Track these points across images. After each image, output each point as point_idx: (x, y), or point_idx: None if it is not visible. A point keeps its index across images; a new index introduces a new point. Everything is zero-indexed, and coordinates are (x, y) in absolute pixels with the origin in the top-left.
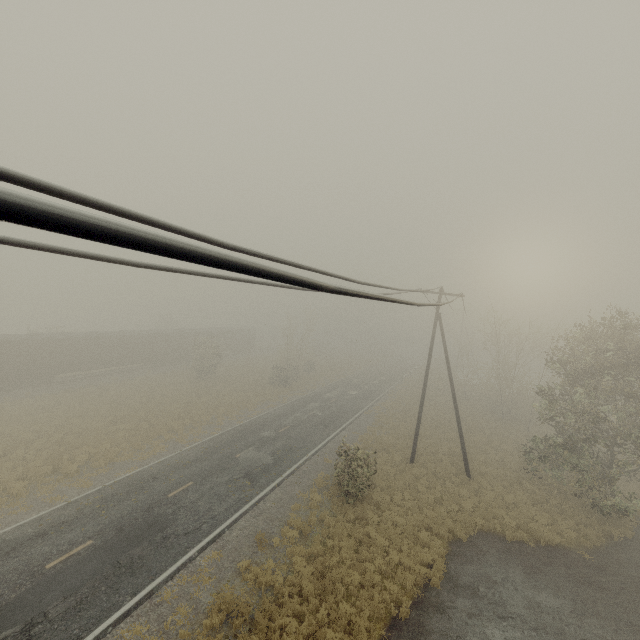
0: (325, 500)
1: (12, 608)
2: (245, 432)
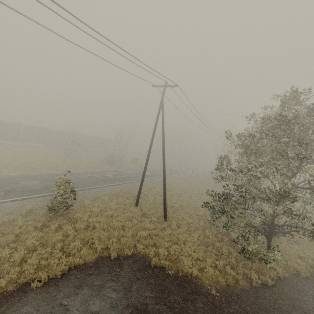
0: (41, 213)
1: None
2: (49, 175)
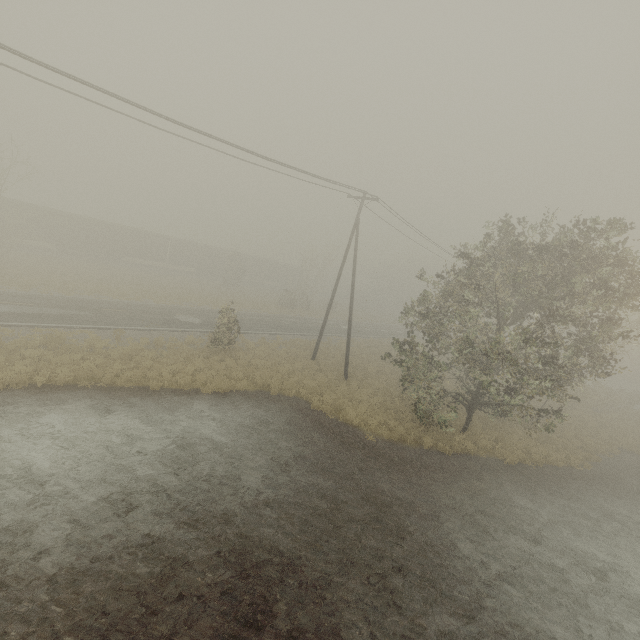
0: (202, 346)
1: None
2: (206, 311)
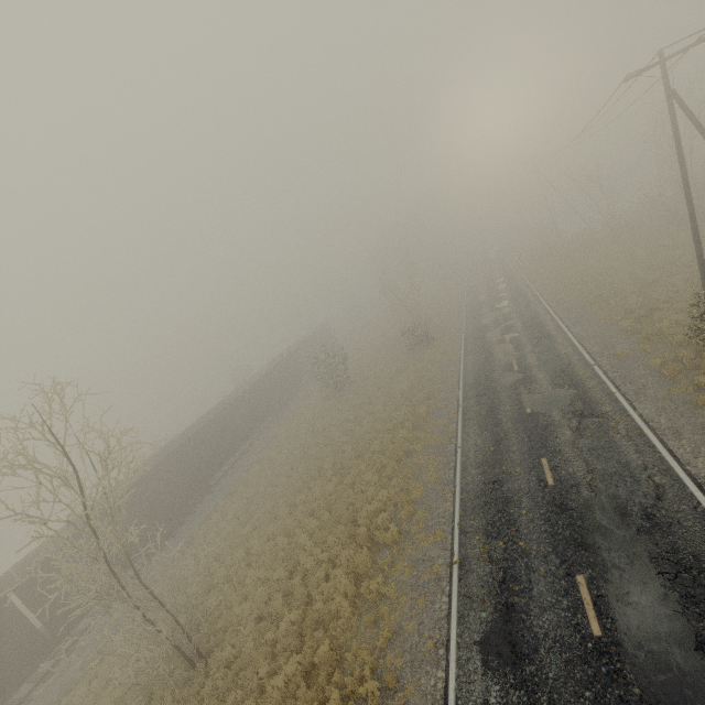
0: None
1: (670, 704)
2: (484, 393)
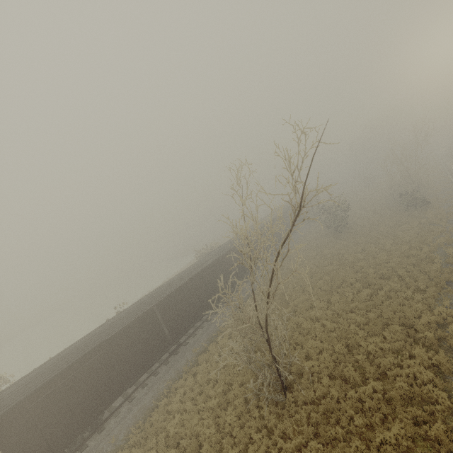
0: None
1: None
2: None
